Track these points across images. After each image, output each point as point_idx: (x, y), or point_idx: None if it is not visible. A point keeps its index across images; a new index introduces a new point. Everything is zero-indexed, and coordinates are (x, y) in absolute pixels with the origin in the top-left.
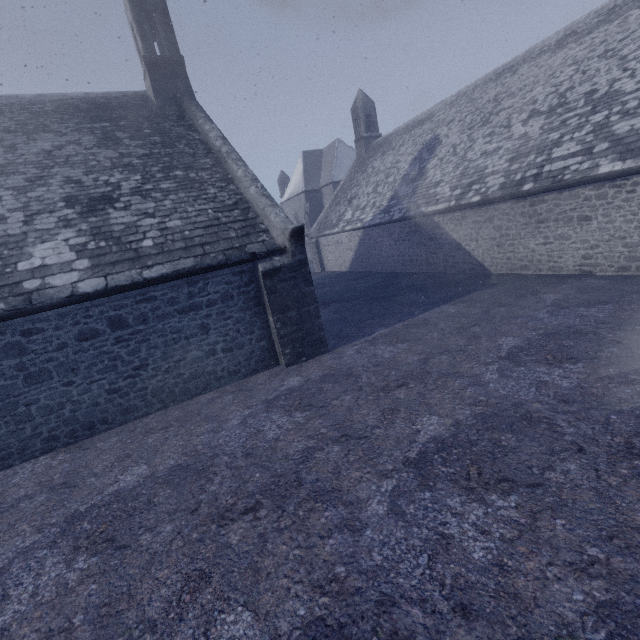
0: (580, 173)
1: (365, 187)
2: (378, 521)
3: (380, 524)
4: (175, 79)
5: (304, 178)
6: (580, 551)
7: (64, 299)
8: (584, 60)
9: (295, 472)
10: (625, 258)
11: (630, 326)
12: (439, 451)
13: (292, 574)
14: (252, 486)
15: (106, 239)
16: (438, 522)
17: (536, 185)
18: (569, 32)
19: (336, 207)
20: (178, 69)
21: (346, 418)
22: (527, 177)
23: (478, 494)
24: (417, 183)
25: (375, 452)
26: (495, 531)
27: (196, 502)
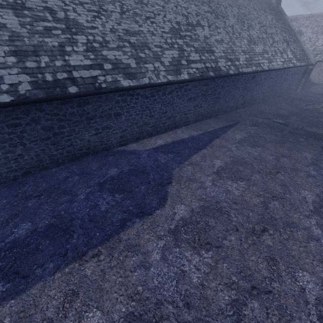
0: None
1: None
2: None
3: None
4: None
5: None
6: None
7: (297, 66)
8: None
9: None
10: None
11: None
12: None
13: None
14: None
15: (293, 53)
16: None
17: None
18: None
19: None
20: None
21: None
22: None
23: None
24: None
25: None
26: None
27: None
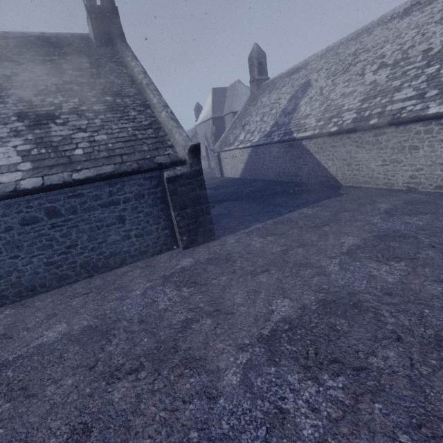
0: (414, 113)
1: (255, 116)
2: (231, 391)
3: (232, 394)
4: (111, 25)
5: (212, 108)
6: (393, 437)
7: (8, 193)
8: (424, 25)
9: (174, 340)
10: (442, 179)
11: (442, 233)
12: (287, 330)
13: (155, 435)
14: (139, 349)
15: (46, 147)
16: (278, 396)
17: (380, 120)
18: (414, 2)
19: (233, 130)
20: (113, 17)
21: (220, 295)
22: (373, 114)
23: (313, 373)
24: (292, 115)
25: (237, 327)
26: (323, 410)
27: (95, 360)
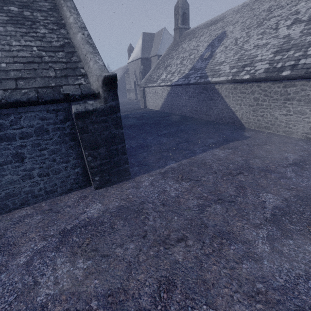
0: None
1: (176, 60)
2: None
3: None
4: None
5: (142, 49)
6: None
7: None
8: None
9: None
10: None
11: None
12: None
13: None
14: None
15: None
16: None
17: (292, 73)
18: None
19: (157, 70)
20: None
21: (122, 285)
22: (286, 66)
23: None
24: (208, 61)
25: None
26: None
27: None
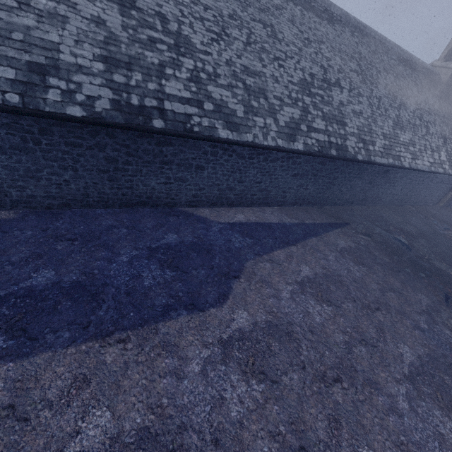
0: None
1: None
2: None
3: None
4: None
5: None
6: None
7: (448, 174)
8: None
9: None
10: None
11: None
12: None
13: None
14: None
15: (448, 156)
16: None
17: None
18: None
19: None
20: None
21: None
22: None
23: None
24: None
25: None
26: None
27: None
